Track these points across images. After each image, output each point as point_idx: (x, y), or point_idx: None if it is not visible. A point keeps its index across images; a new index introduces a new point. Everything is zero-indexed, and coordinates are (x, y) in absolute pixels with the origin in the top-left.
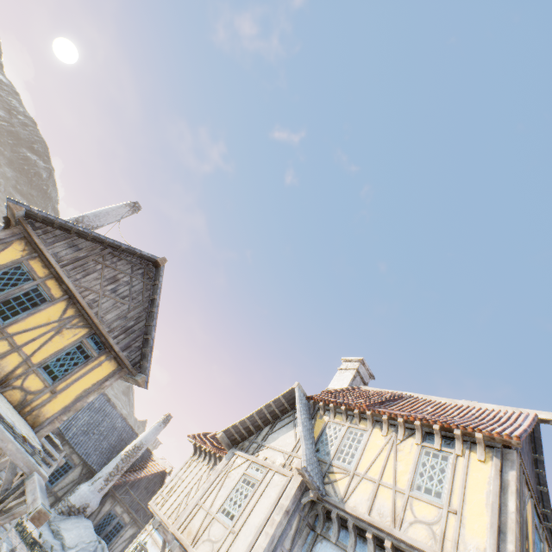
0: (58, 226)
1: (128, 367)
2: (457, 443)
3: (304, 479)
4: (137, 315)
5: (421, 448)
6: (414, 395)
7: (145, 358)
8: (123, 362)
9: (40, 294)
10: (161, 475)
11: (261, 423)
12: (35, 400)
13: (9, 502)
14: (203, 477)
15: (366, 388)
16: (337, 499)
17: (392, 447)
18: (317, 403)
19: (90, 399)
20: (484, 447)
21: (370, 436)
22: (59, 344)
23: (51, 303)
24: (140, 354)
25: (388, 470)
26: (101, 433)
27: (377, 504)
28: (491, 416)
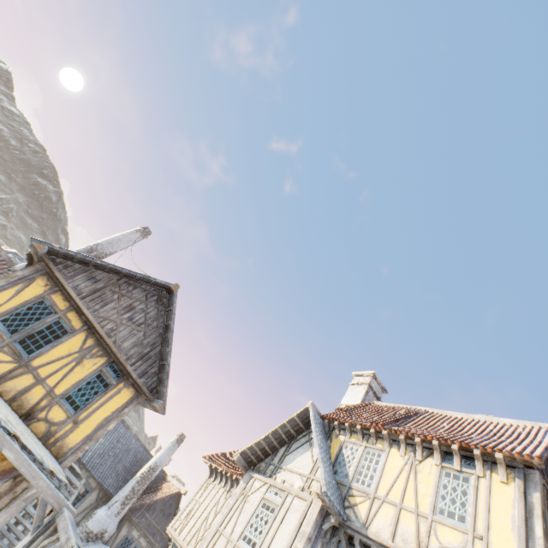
0: (77, 260)
1: (146, 393)
2: (477, 464)
3: (324, 503)
4: (153, 341)
5: (441, 468)
6: (429, 410)
7: (161, 383)
8: (141, 389)
9: (62, 326)
10: (176, 497)
11: (277, 443)
12: (59, 431)
13: (42, 540)
14: (221, 500)
15: (380, 403)
16: (359, 524)
17: (411, 468)
18: (332, 422)
19: (111, 427)
20: (505, 467)
21: (388, 457)
22: (80, 374)
23: (72, 334)
24: (156, 380)
25: (409, 493)
26: (116, 455)
27: (400, 530)
28: (509, 432)
